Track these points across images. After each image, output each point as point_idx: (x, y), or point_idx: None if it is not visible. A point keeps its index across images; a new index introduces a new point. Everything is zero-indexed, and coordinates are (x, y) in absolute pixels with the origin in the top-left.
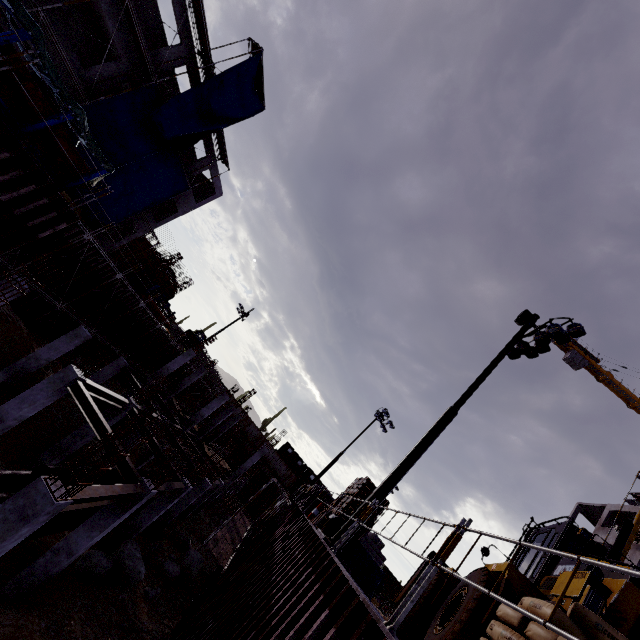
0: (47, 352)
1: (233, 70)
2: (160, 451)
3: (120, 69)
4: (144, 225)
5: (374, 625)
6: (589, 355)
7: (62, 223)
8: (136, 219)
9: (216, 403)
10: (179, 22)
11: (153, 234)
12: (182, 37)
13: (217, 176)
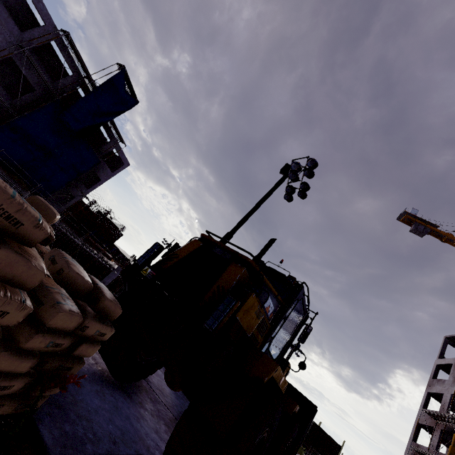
0: None
1: (108, 82)
2: None
3: (37, 96)
4: (79, 192)
5: None
6: (429, 223)
7: None
8: (72, 189)
9: None
10: (68, 62)
11: (84, 196)
12: (72, 70)
13: (122, 153)
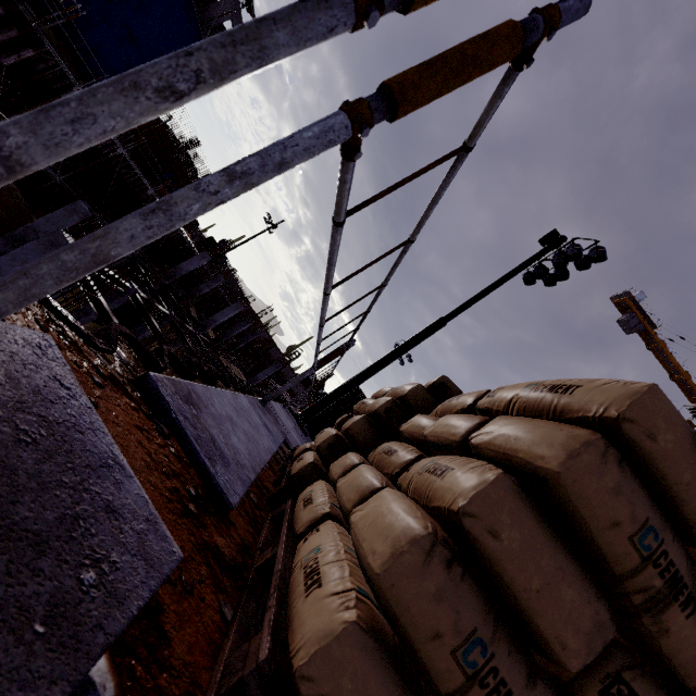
0: (45, 224)
1: None
2: (162, 338)
3: None
4: None
5: (234, 381)
6: (647, 320)
7: (27, 49)
8: None
9: (230, 311)
10: None
11: None
12: None
13: None
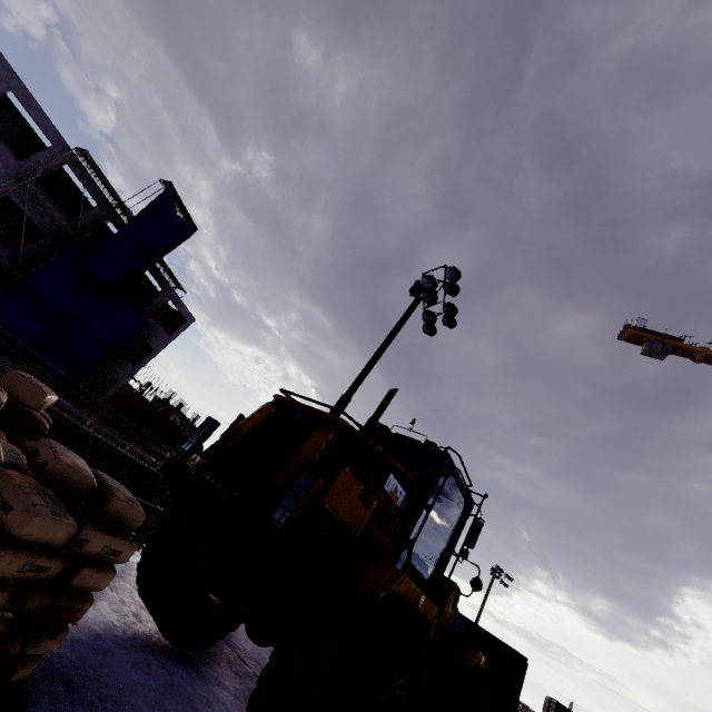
0: None
1: (149, 208)
2: None
3: (48, 243)
4: (123, 373)
5: None
6: (668, 337)
7: None
8: (112, 369)
9: None
10: (89, 189)
11: (131, 377)
12: (96, 200)
13: (181, 304)
